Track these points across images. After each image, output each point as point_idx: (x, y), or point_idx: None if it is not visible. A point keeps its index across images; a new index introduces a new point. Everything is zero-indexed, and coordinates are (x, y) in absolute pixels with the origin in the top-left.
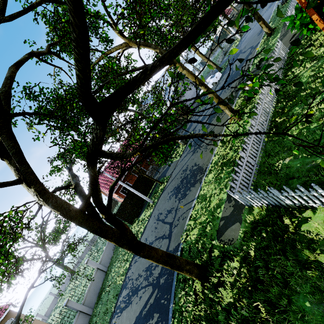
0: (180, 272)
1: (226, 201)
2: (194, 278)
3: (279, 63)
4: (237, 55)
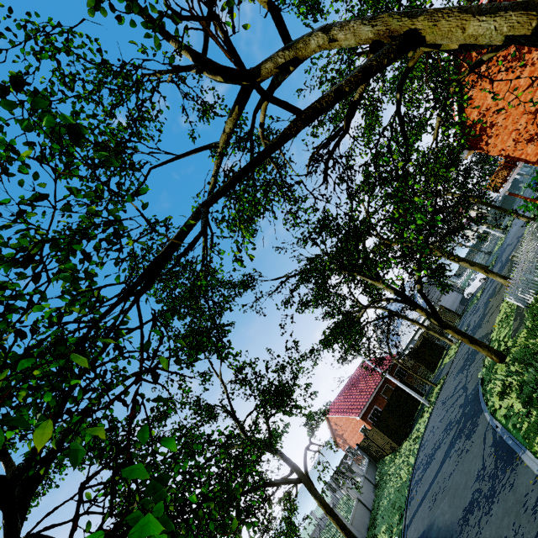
0: (478, 346)
1: (513, 323)
2: (494, 357)
3: (535, 233)
4: (504, 249)
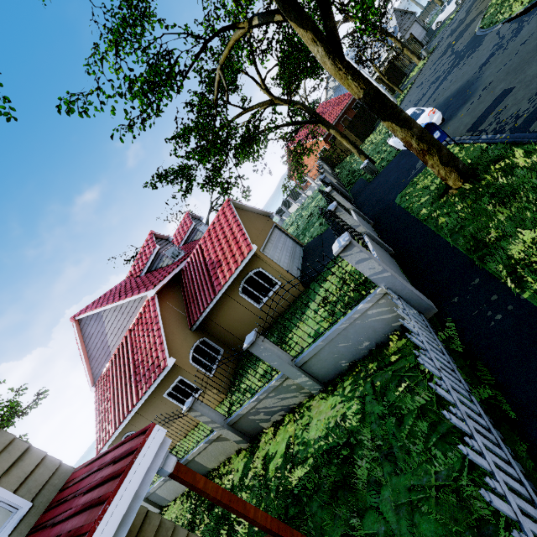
0: None
1: None
2: None
3: None
4: None
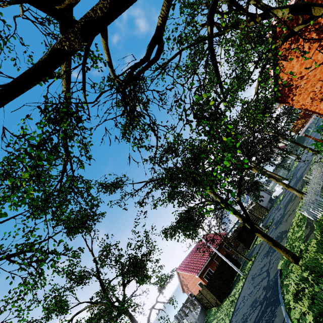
0: (279, 249)
1: (305, 229)
2: (291, 258)
3: (321, 163)
4: (298, 169)
